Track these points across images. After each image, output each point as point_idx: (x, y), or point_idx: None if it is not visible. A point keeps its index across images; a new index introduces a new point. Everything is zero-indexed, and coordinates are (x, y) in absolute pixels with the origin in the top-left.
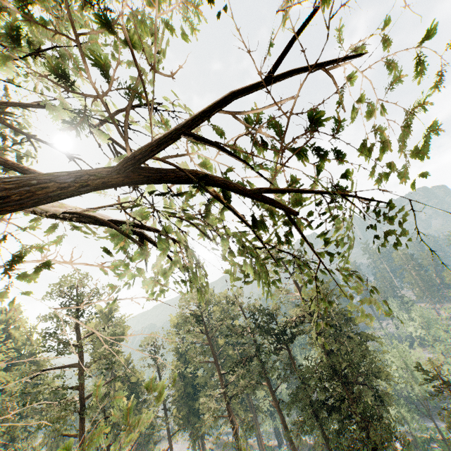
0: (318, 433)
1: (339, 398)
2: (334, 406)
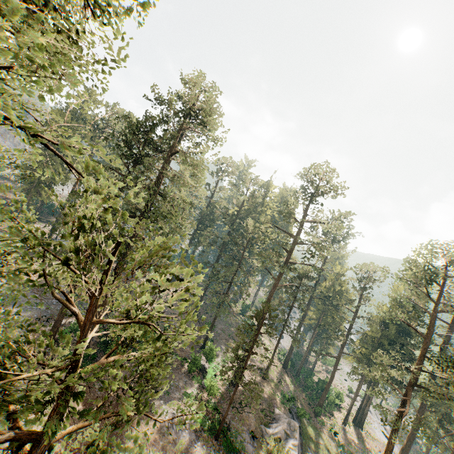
0: None
1: None
2: None
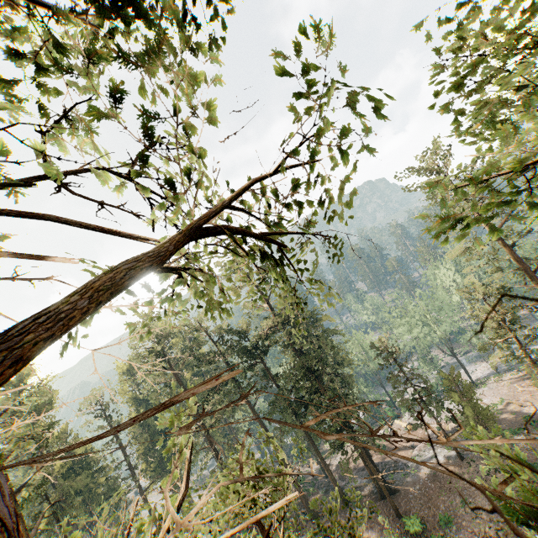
0: (298, 429)
1: (313, 392)
2: (310, 400)
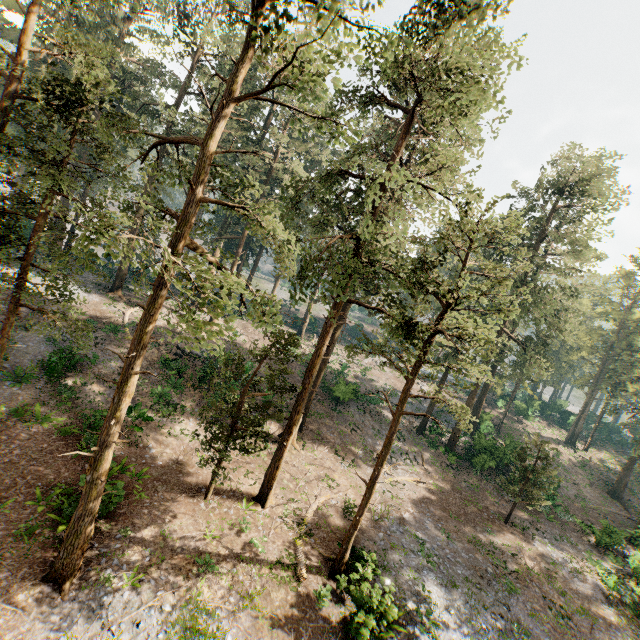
0: None
1: None
2: None
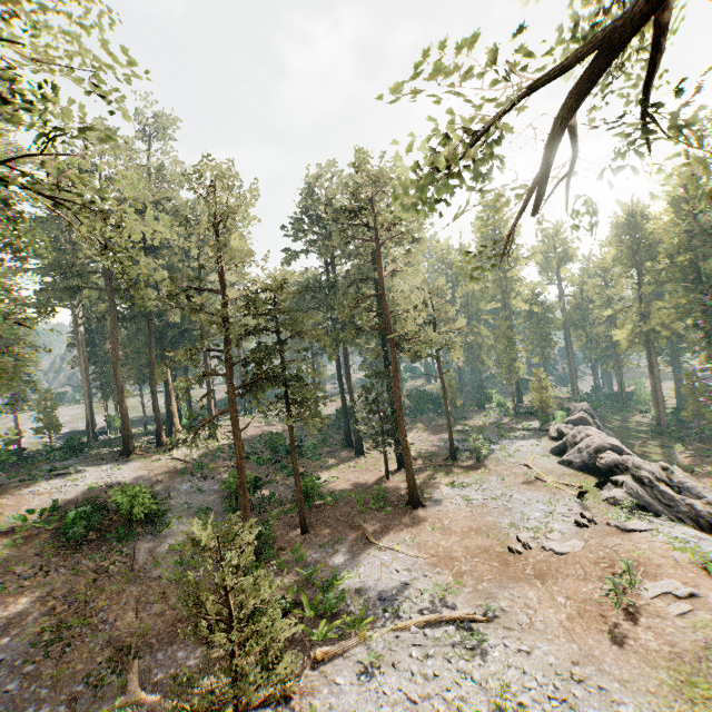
0: None
1: None
2: None
